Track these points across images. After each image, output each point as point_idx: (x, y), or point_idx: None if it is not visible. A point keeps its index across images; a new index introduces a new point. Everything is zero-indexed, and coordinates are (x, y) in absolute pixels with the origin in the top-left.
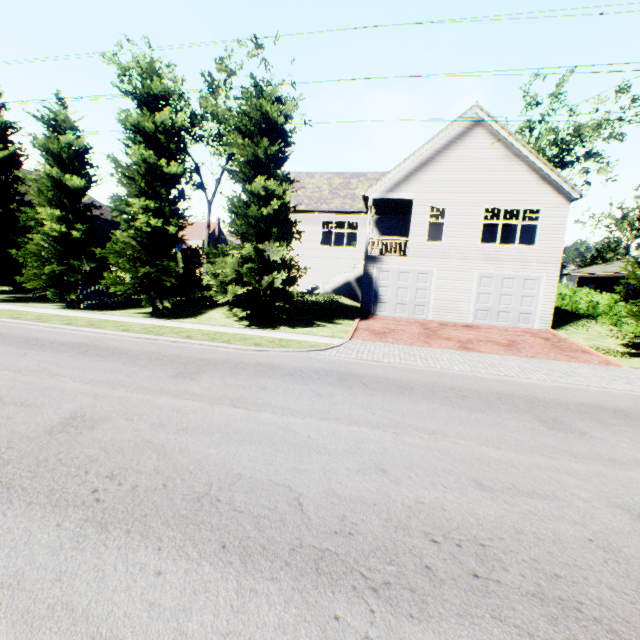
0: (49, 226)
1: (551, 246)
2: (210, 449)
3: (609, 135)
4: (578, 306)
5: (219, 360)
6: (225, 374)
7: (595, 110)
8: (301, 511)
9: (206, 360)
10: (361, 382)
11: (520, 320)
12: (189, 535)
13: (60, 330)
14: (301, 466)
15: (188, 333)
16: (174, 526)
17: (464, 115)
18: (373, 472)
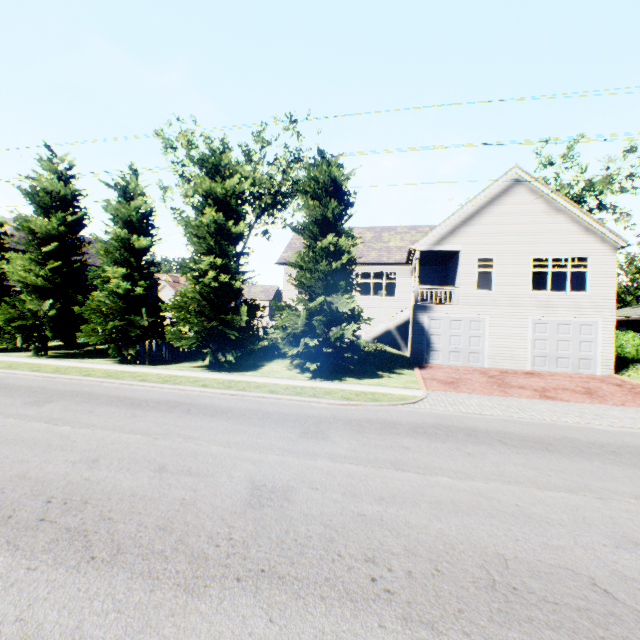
0: (114, 283)
1: (603, 292)
2: (434, 522)
3: (622, 189)
4: (624, 350)
5: (326, 416)
6: (350, 432)
7: (606, 168)
8: (617, 600)
9: (314, 417)
10: (493, 438)
11: (580, 366)
12: (535, 636)
13: (139, 387)
14: (551, 541)
15: (267, 387)
16: (506, 624)
17: (505, 175)
18: (633, 547)
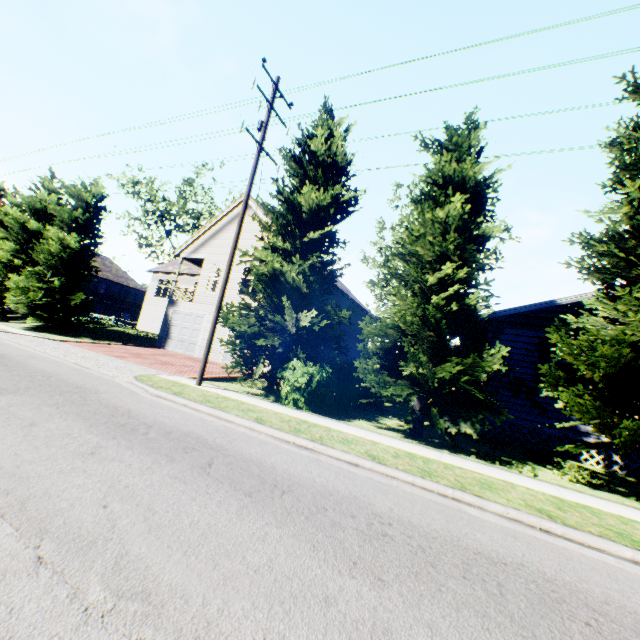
0: None
1: None
2: None
3: None
4: None
5: None
6: None
7: None
8: None
9: None
10: None
11: None
12: None
13: None
14: None
15: None
16: None
17: (238, 200)
18: None
